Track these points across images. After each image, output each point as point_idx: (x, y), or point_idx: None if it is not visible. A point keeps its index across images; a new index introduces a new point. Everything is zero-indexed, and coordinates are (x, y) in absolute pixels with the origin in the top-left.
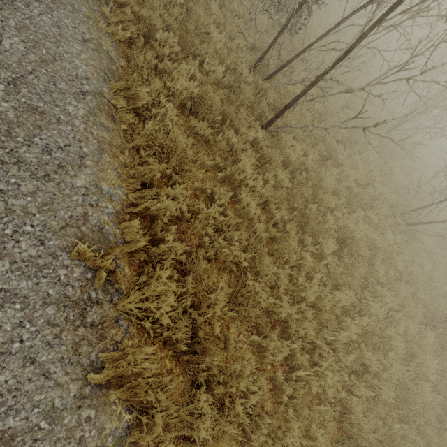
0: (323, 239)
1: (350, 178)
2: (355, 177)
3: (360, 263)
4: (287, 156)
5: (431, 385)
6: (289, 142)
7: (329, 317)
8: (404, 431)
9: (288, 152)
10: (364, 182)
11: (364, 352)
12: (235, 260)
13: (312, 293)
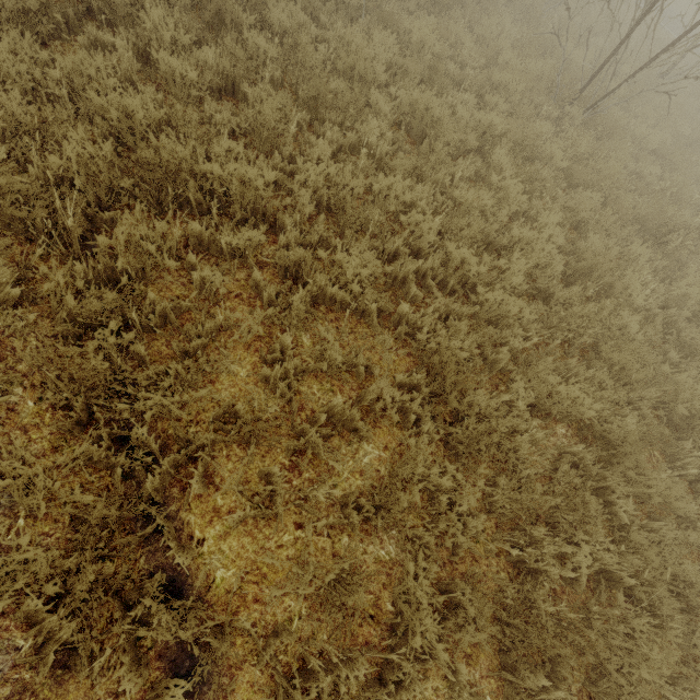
0: (359, 120)
1: (427, 46)
2: (447, 50)
3: (460, 158)
4: (278, 28)
5: (643, 312)
6: (275, 4)
7: (374, 216)
8: (572, 371)
9: (267, 12)
10: (480, 63)
11: (449, 250)
12: (138, 127)
13: (317, 173)
